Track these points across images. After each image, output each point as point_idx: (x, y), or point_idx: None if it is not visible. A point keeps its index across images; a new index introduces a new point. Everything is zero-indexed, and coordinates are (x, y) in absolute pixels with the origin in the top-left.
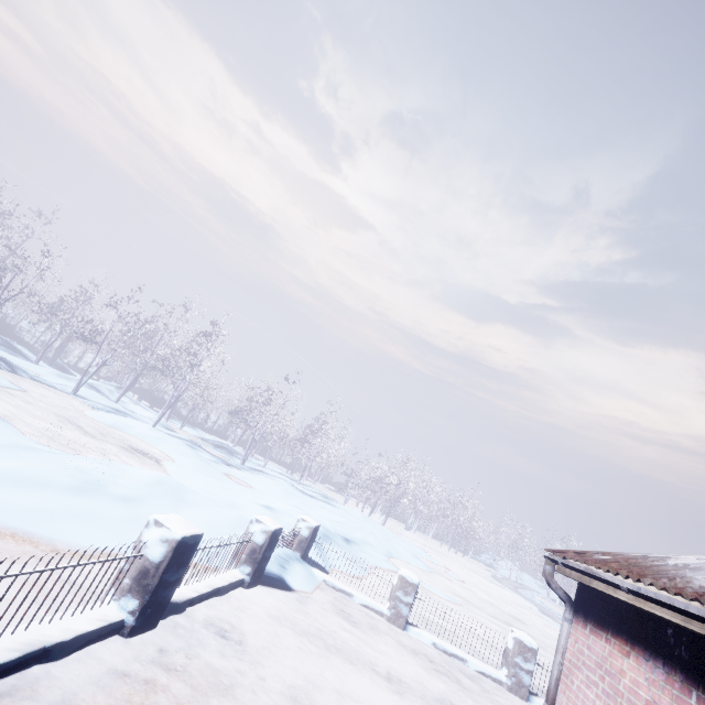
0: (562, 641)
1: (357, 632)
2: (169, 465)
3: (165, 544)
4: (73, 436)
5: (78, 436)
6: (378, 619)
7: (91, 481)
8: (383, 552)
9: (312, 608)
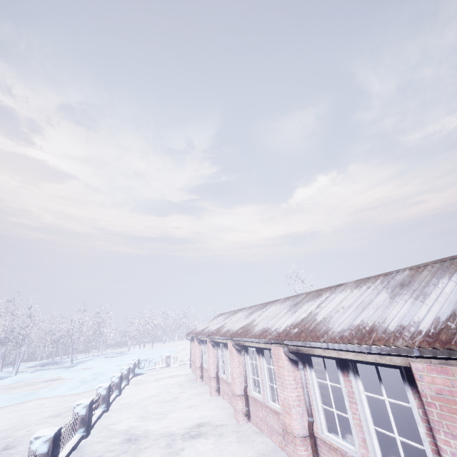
0: (190, 346)
1: (160, 371)
2: (66, 377)
3: (127, 370)
4: (19, 392)
5: (20, 391)
6: (164, 368)
7: (83, 381)
8: (158, 357)
9: (149, 373)
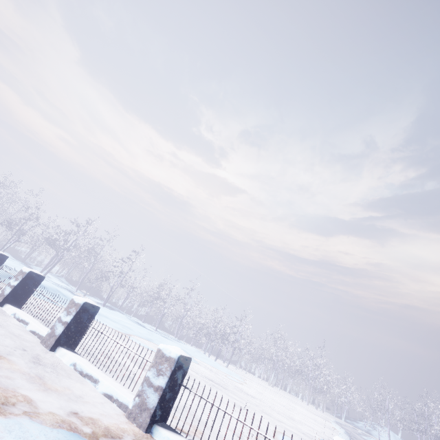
0: None
1: None
2: None
3: None
4: None
5: None
6: None
7: None
8: (140, 335)
9: None
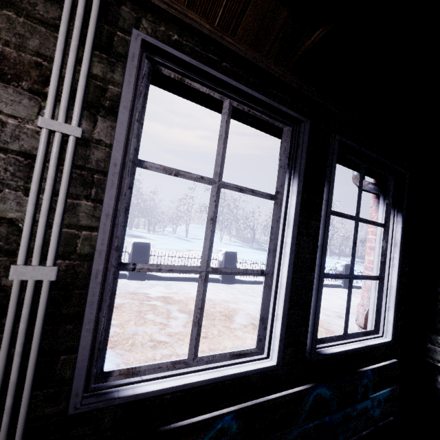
0: None
1: None
2: None
3: (342, 266)
4: None
5: None
6: None
7: None
8: None
9: None
